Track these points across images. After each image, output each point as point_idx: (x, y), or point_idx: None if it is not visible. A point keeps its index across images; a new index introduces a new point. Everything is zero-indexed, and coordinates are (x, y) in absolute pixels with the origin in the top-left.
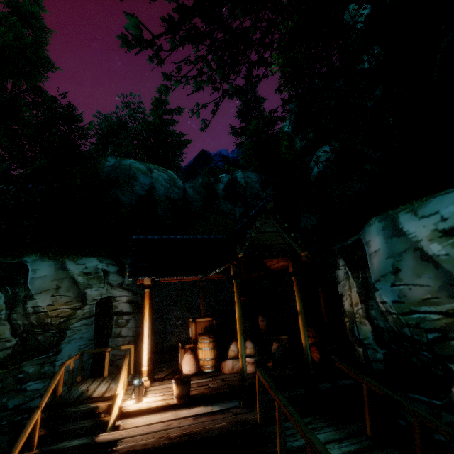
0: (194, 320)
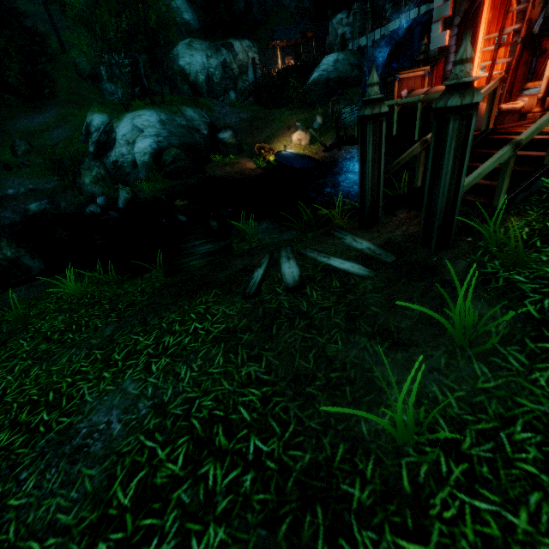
0: (288, 57)
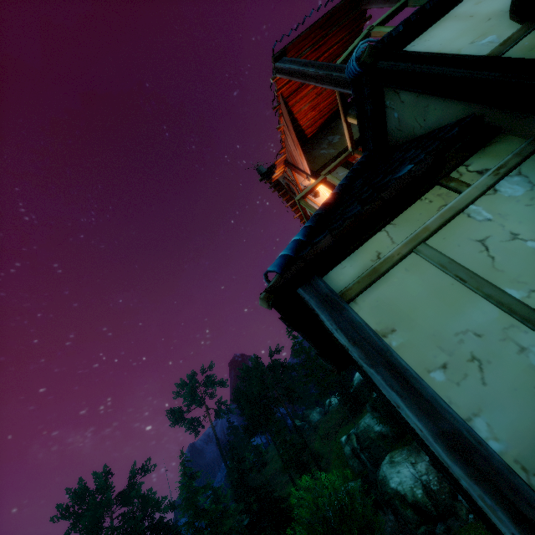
0: None
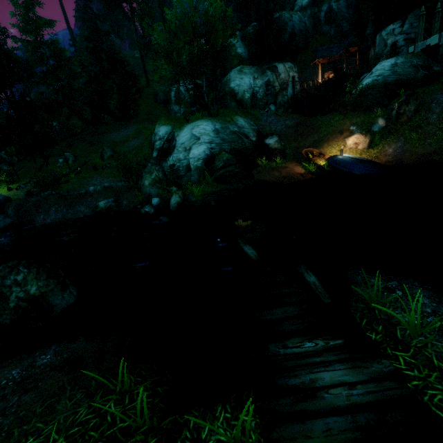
0: (328, 72)
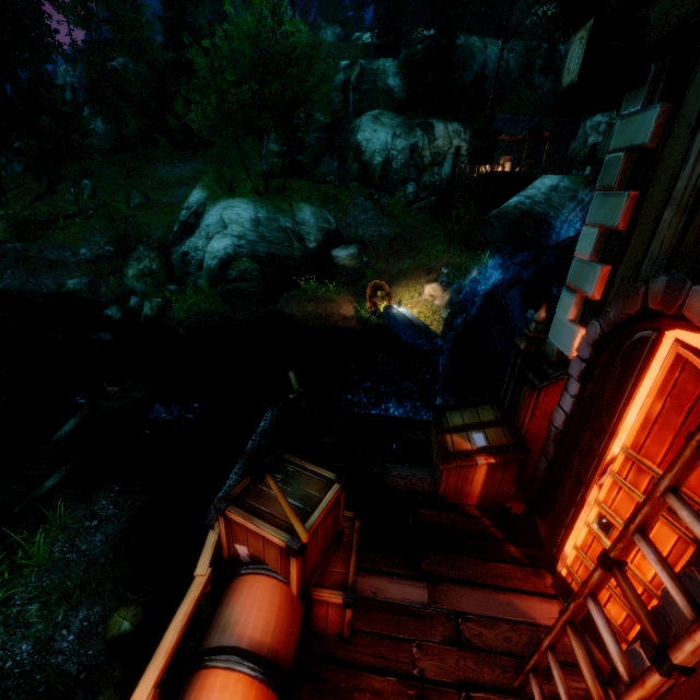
0: (504, 156)
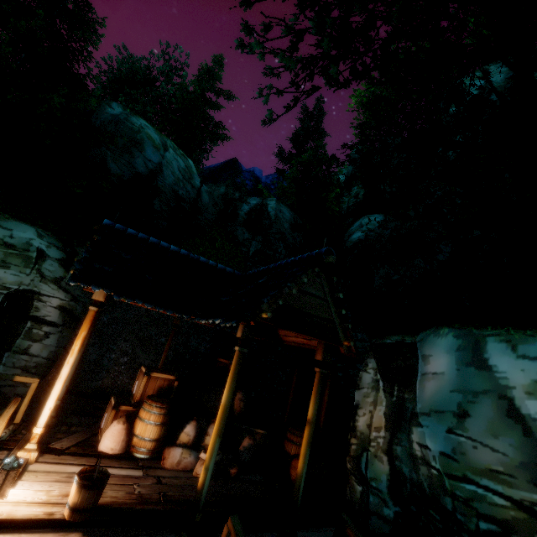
0: (148, 372)
